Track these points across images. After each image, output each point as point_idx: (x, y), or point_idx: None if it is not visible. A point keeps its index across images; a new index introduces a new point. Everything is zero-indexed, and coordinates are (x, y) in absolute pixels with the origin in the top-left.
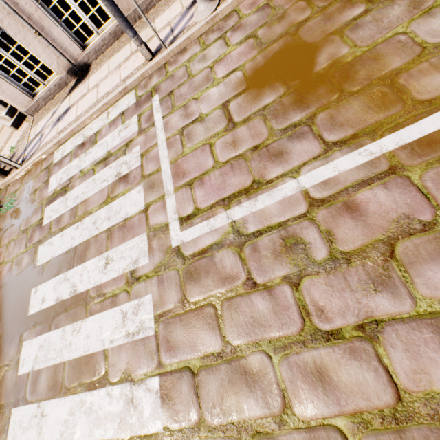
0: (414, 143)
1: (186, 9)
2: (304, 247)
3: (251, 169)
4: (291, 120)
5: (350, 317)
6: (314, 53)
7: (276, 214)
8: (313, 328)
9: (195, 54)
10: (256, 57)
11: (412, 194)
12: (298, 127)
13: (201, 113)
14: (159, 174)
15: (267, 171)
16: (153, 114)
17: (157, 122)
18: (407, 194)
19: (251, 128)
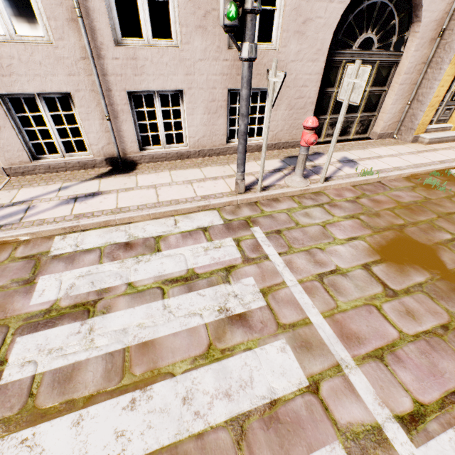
0: None
1: (269, 171)
2: None
3: None
4: None
5: None
6: (434, 253)
7: None
8: None
9: (294, 208)
10: (373, 235)
11: None
12: None
13: (337, 265)
14: (312, 328)
15: None
16: (261, 245)
17: (273, 257)
18: None
19: (421, 302)
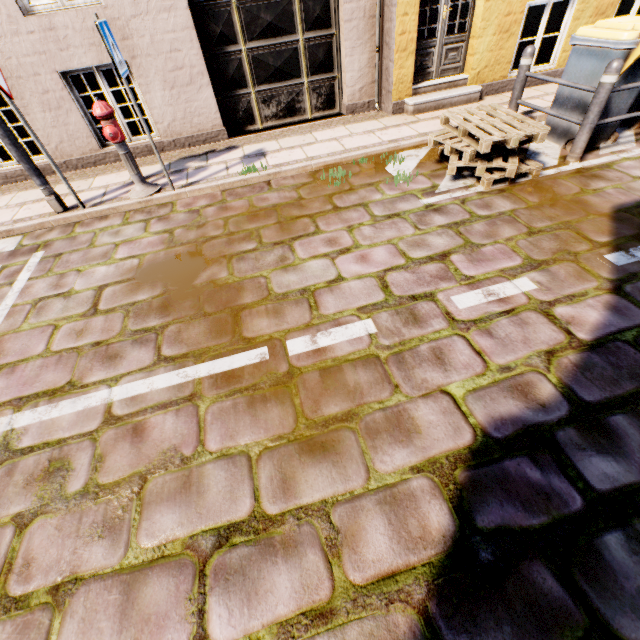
0: (221, 374)
1: (132, 181)
2: (66, 474)
3: (77, 367)
4: (147, 324)
5: (54, 574)
6: (203, 268)
7: (64, 427)
8: (1, 594)
9: (112, 226)
10: (160, 252)
11: (192, 425)
12: (148, 332)
13: (73, 287)
14: None
15: (90, 373)
16: (22, 271)
17: (19, 282)
18: (188, 424)
19: (108, 321)
